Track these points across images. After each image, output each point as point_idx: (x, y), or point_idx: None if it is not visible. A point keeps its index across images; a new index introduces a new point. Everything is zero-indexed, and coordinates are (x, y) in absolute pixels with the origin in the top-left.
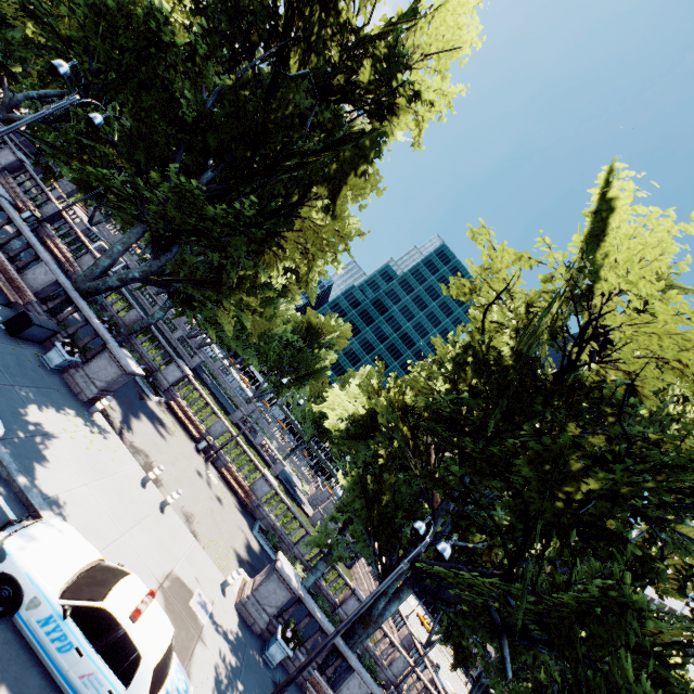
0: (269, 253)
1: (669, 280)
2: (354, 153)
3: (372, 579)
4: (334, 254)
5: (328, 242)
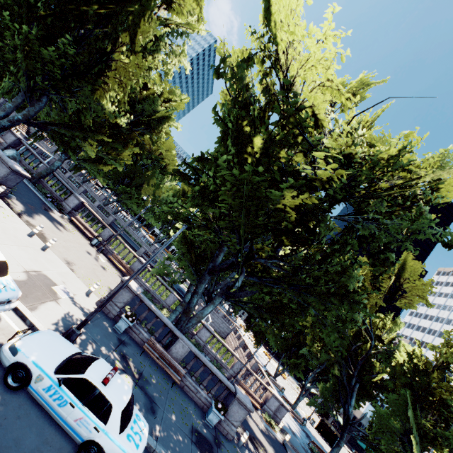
0: (99, 89)
1: (366, 82)
2: (139, 9)
3: (237, 341)
4: (174, 120)
5: (132, 73)
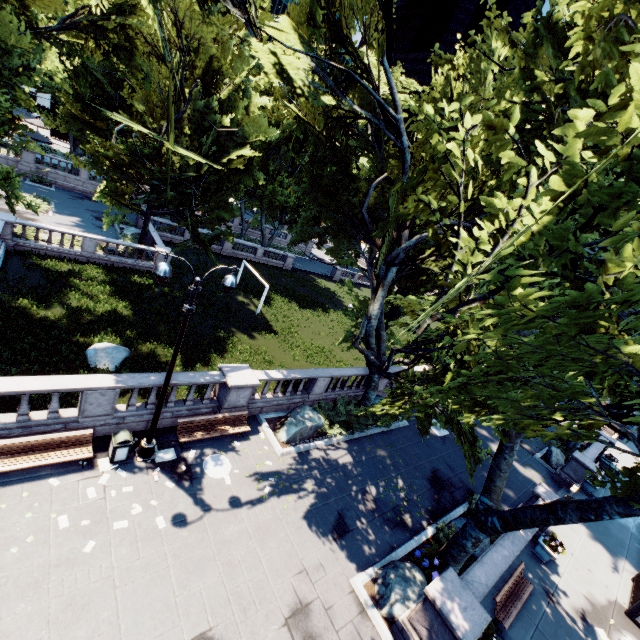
0: None
1: None
2: None
3: None
4: None
5: None
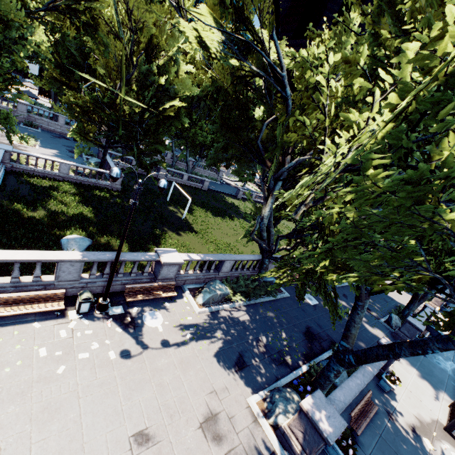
0: None
1: None
2: None
3: None
4: None
5: None
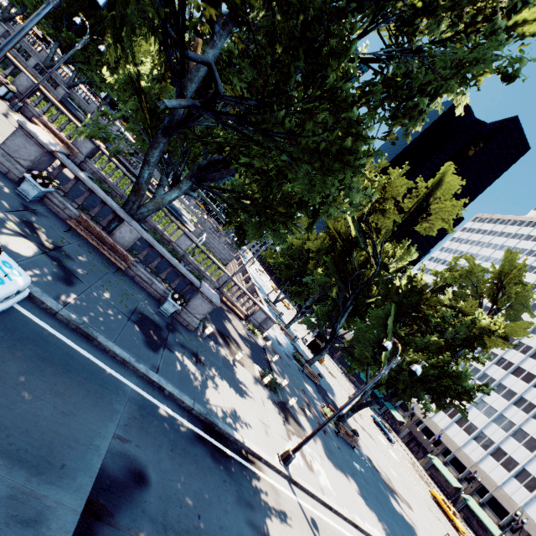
0: None
1: None
2: None
3: (238, 267)
4: None
5: None
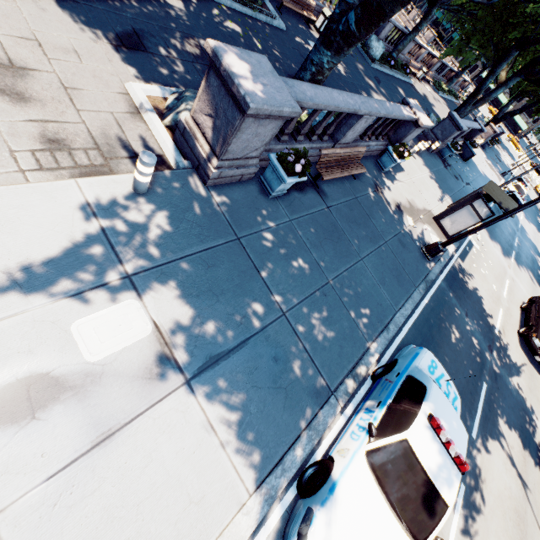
0: None
1: None
2: None
3: None
4: None
5: None
